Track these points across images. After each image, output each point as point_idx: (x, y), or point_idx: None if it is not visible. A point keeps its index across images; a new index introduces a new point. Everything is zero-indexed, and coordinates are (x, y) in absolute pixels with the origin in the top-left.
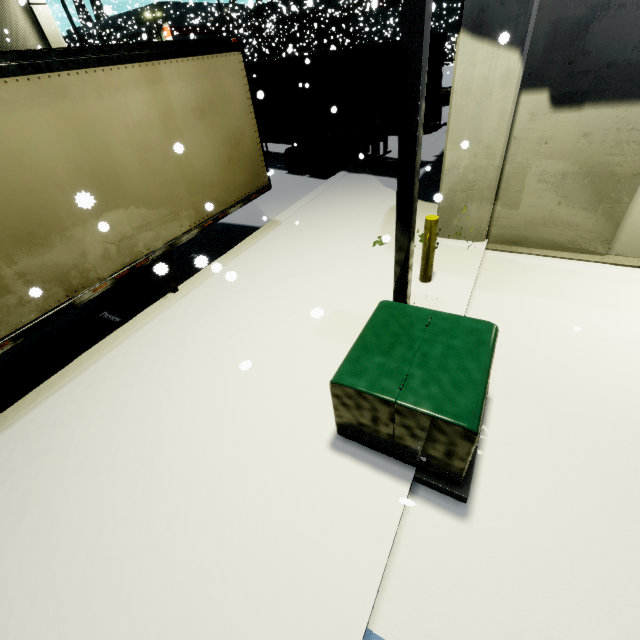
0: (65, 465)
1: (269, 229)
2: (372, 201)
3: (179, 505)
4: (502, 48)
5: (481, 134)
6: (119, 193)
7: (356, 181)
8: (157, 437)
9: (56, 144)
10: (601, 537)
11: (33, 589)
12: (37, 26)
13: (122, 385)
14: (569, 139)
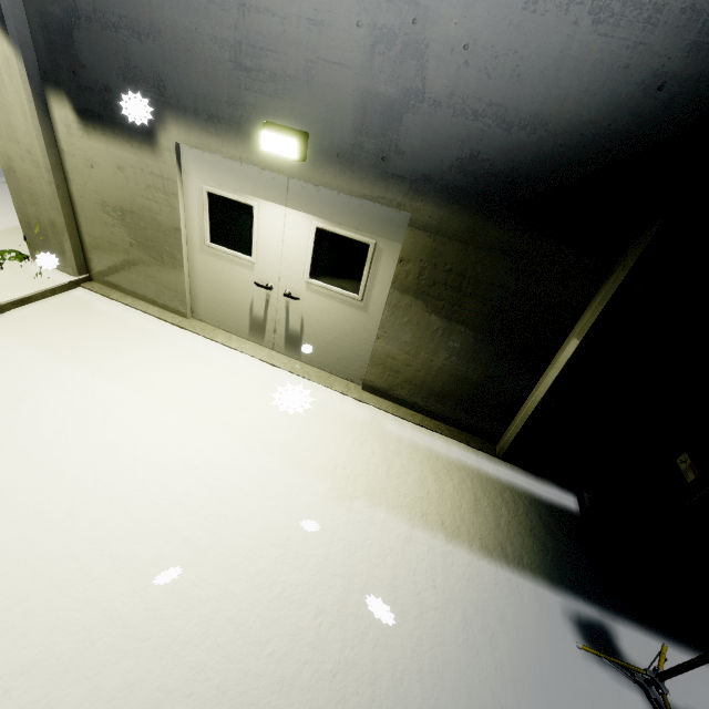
0: None
1: None
2: None
3: None
4: None
5: (17, 132)
6: None
7: None
8: None
9: None
10: None
11: None
12: None
13: None
14: (110, 168)
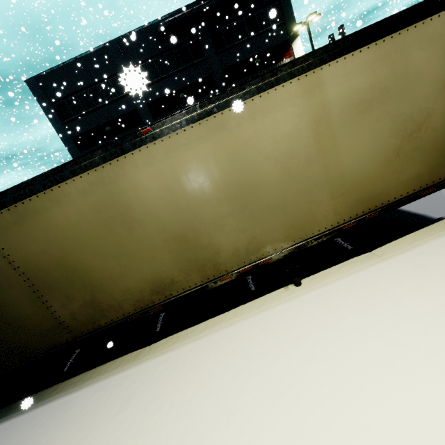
0: (139, 440)
1: None
2: None
3: None
4: None
5: None
6: (256, 202)
7: None
8: None
9: (211, 169)
10: None
11: None
12: None
13: (209, 378)
14: None
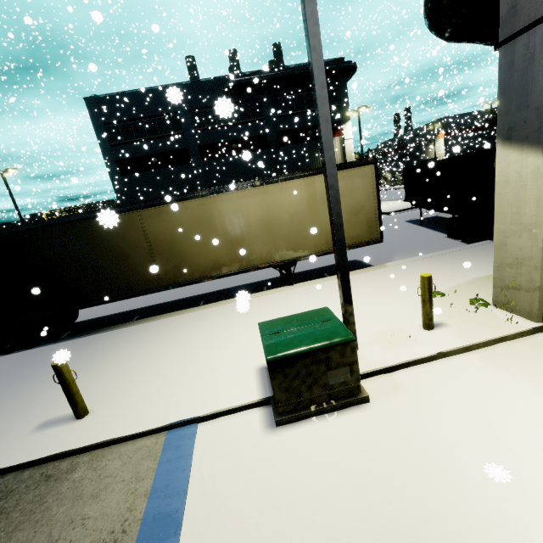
0: (199, 326)
1: (373, 268)
2: (478, 266)
3: (204, 352)
4: (530, 151)
5: (522, 217)
6: (275, 231)
7: (489, 249)
8: (223, 331)
9: (257, 210)
10: (310, 496)
11: (164, 349)
12: (343, 150)
13: (236, 311)
14: None
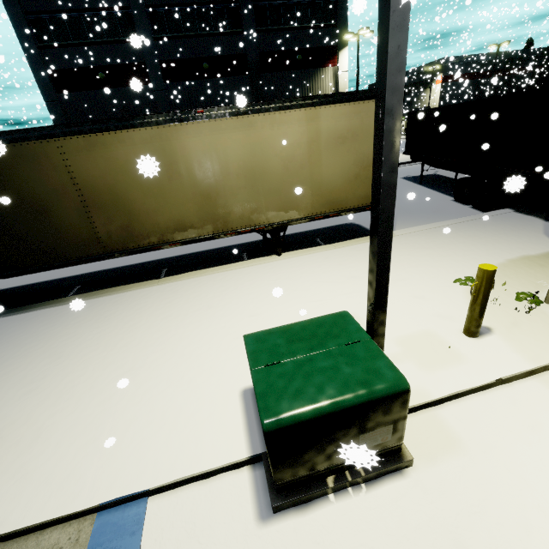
0: (158, 310)
1: None
2: (507, 243)
3: (163, 357)
4: None
5: None
6: (263, 183)
7: (513, 221)
8: (191, 322)
9: (238, 151)
10: None
11: (106, 347)
12: (336, 85)
13: (208, 290)
14: None
